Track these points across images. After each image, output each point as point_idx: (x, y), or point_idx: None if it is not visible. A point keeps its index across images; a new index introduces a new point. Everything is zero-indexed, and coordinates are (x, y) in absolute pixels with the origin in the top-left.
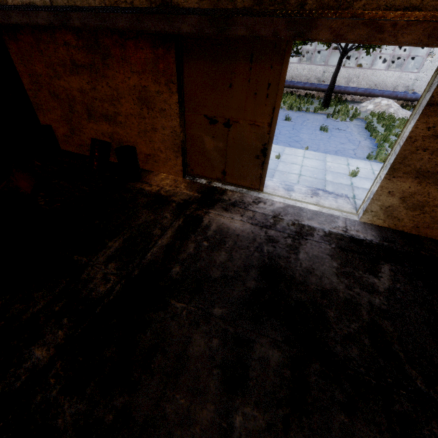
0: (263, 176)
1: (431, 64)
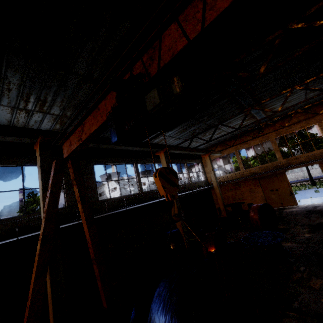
0: (295, 200)
1: None
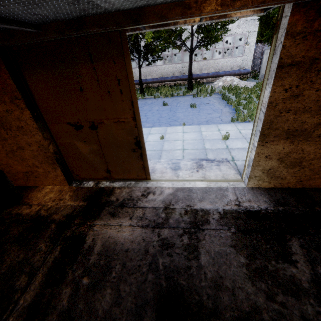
0: (145, 166)
1: (249, 49)
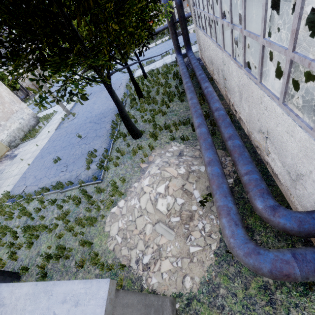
0: None
1: None
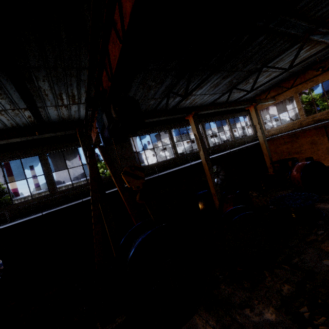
0: None
1: None
